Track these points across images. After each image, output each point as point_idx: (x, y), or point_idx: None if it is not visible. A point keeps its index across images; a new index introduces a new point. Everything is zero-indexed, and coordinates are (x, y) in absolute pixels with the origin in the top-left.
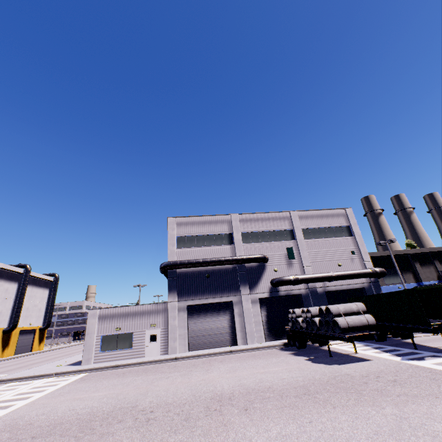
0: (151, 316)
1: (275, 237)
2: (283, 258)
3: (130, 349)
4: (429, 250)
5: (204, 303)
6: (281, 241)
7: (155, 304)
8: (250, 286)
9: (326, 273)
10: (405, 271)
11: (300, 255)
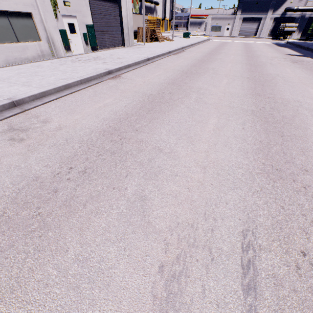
0: (229, 20)
1: None
2: None
3: (219, 32)
4: None
5: (250, 17)
6: None
7: (231, 15)
8: (273, 10)
9: None
10: None
11: None
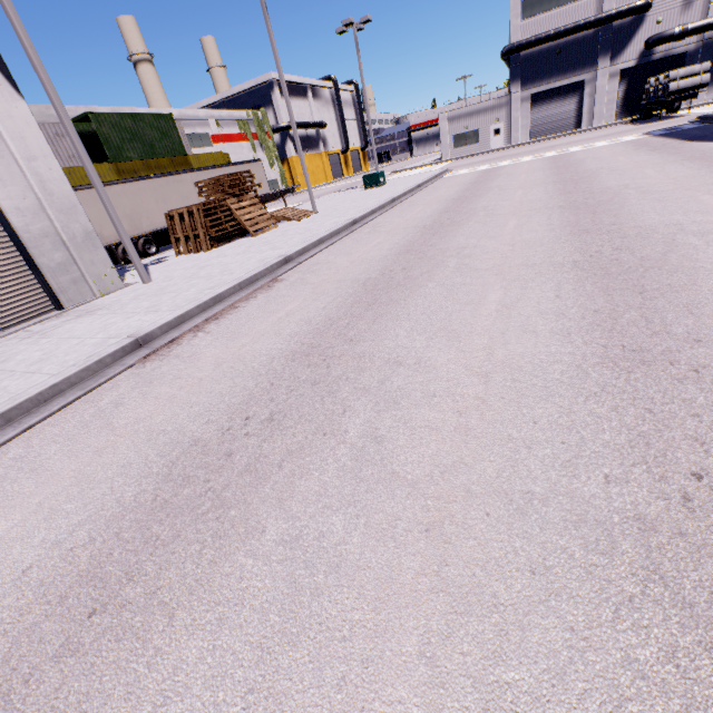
0: (494, 112)
1: None
2: None
3: (478, 144)
4: None
5: (549, 89)
6: None
7: (497, 99)
8: (612, 55)
9: None
10: None
11: None
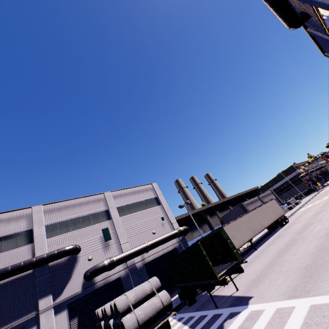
0: None
1: (90, 221)
2: (99, 242)
3: None
4: (212, 205)
5: None
6: (96, 224)
7: None
8: (55, 292)
9: (141, 244)
10: (203, 223)
11: (117, 233)
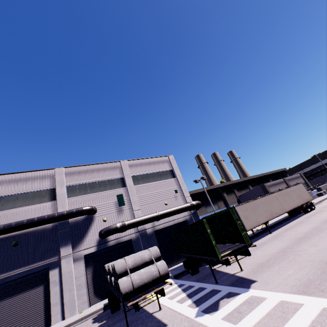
0: None
1: (106, 186)
2: (113, 206)
3: None
4: (230, 183)
5: (4, 282)
6: (111, 189)
7: None
8: (74, 243)
9: (153, 213)
10: (219, 200)
11: (130, 200)
